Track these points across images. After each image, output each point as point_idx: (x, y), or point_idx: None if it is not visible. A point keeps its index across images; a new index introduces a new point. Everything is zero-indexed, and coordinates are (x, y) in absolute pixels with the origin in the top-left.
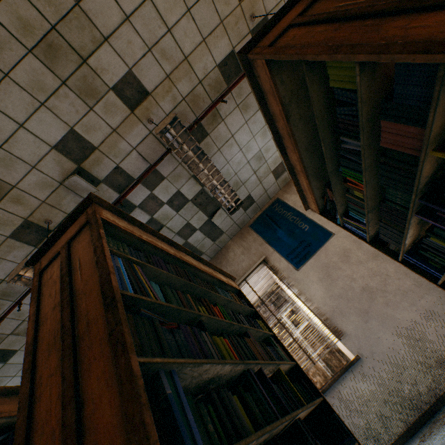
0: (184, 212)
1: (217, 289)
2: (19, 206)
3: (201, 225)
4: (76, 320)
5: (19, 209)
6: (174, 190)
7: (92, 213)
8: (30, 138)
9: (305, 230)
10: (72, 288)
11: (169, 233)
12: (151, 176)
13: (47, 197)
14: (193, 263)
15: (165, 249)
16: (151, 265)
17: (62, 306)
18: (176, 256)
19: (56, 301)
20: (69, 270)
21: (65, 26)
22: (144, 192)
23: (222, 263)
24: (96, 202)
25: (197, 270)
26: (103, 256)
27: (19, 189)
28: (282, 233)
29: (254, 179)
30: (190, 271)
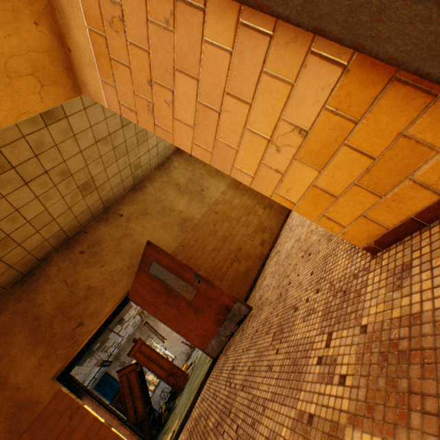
0: None
1: None
2: None
3: None
4: None
5: None
6: None
7: None
8: None
9: (118, 386)
10: None
11: None
12: None
13: None
14: None
15: None
16: None
17: None
18: None
19: None
20: None
21: None
22: None
23: None
24: None
25: None
26: None
27: None
28: (109, 390)
29: (98, 373)
30: None
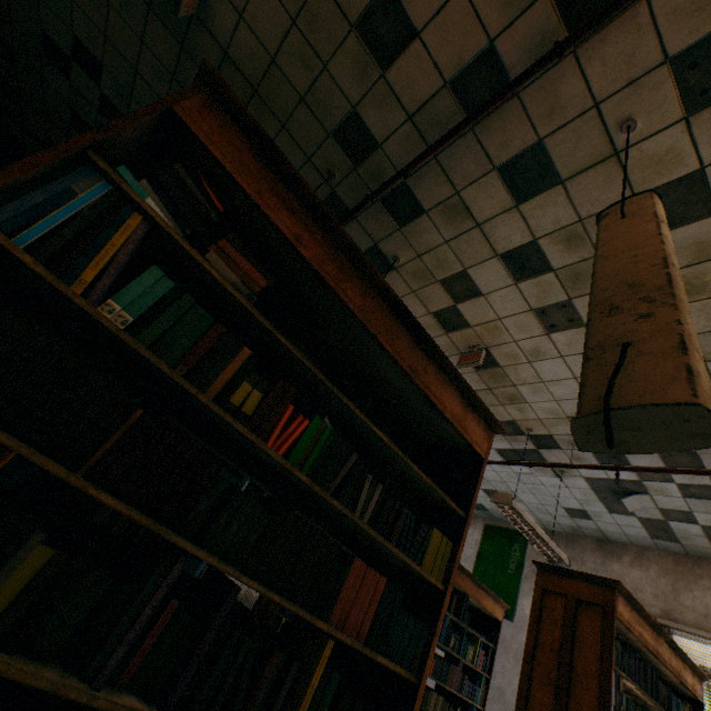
0: (695, 502)
1: (672, 699)
2: (517, 412)
3: (710, 525)
4: (569, 692)
5: (515, 413)
6: (704, 482)
7: (609, 602)
8: (573, 385)
9: None
10: (570, 656)
11: (646, 502)
12: (683, 457)
13: (545, 418)
14: (665, 656)
15: (646, 641)
16: (630, 679)
17: (559, 663)
18: (652, 650)
19: (553, 644)
20: (571, 634)
21: (708, 335)
22: (655, 462)
23: (702, 580)
24: (616, 588)
25: (663, 665)
26: (608, 676)
27: (528, 405)
28: None
29: None
30: (654, 660)
